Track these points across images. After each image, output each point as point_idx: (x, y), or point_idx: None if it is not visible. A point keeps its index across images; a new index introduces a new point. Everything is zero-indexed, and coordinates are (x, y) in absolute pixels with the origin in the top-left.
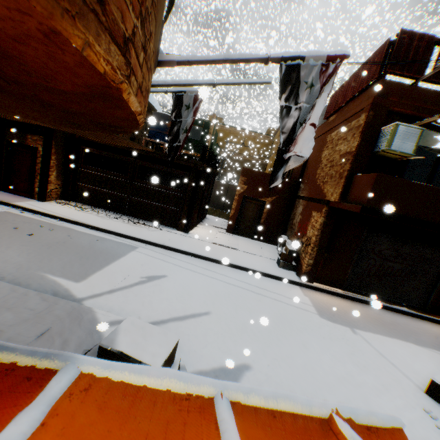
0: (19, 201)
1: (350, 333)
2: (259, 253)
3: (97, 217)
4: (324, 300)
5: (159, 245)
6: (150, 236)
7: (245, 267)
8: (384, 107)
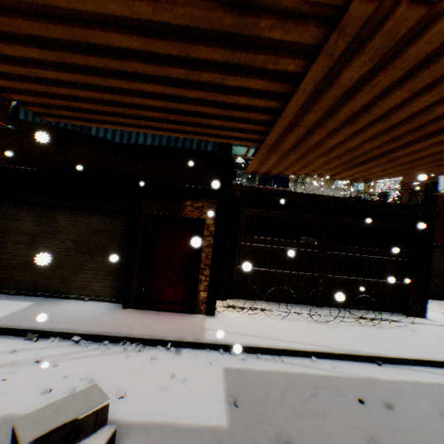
0: (200, 331)
1: None
2: None
3: (324, 327)
4: None
5: None
6: None
7: None
8: None
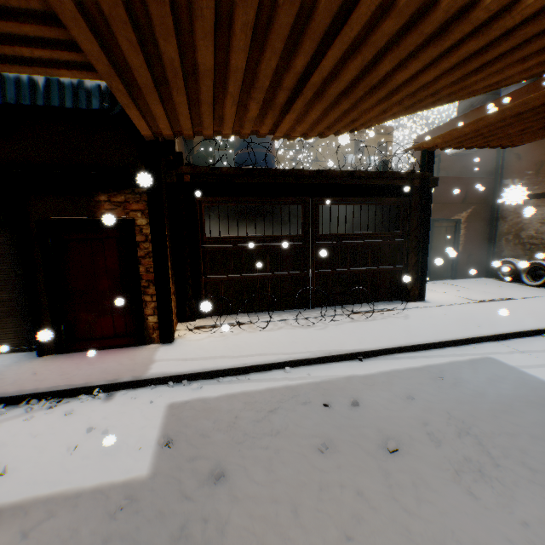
0: (146, 365)
1: None
2: (527, 293)
3: (309, 331)
4: None
5: (487, 339)
6: (440, 327)
7: None
8: None
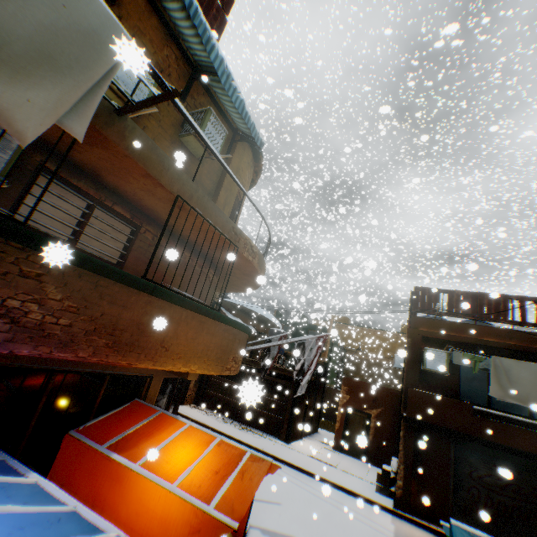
0: None
1: None
2: (360, 474)
3: (216, 420)
4: (416, 532)
5: (258, 449)
6: (253, 440)
7: (333, 481)
8: (418, 335)
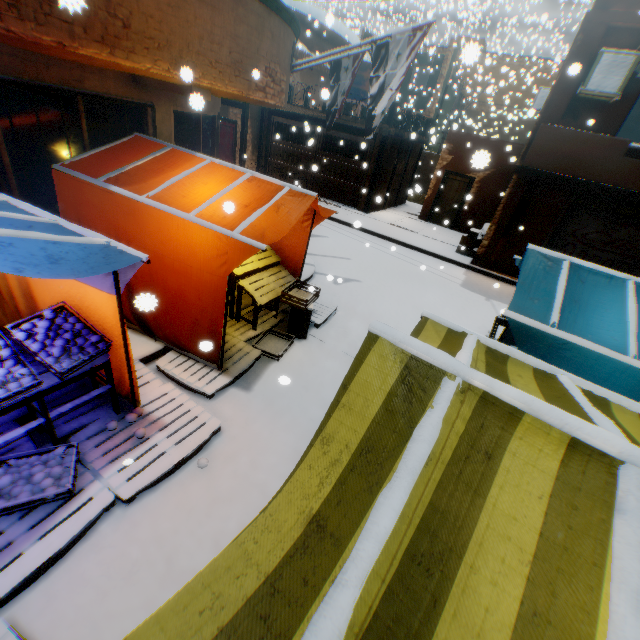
0: None
1: (480, 299)
2: (443, 239)
3: None
4: (486, 282)
5: (331, 219)
6: None
7: (410, 244)
8: (601, 26)
